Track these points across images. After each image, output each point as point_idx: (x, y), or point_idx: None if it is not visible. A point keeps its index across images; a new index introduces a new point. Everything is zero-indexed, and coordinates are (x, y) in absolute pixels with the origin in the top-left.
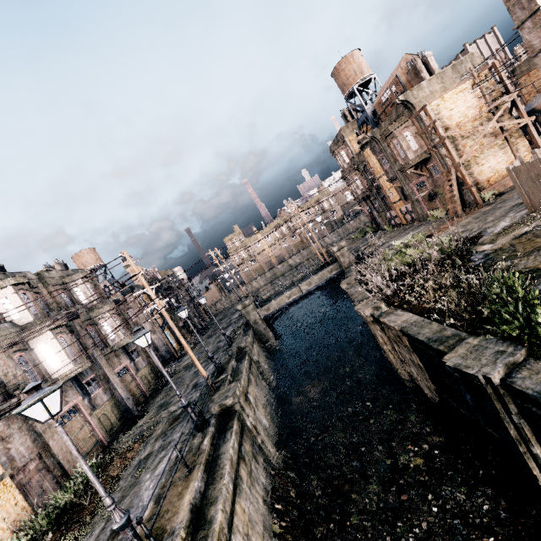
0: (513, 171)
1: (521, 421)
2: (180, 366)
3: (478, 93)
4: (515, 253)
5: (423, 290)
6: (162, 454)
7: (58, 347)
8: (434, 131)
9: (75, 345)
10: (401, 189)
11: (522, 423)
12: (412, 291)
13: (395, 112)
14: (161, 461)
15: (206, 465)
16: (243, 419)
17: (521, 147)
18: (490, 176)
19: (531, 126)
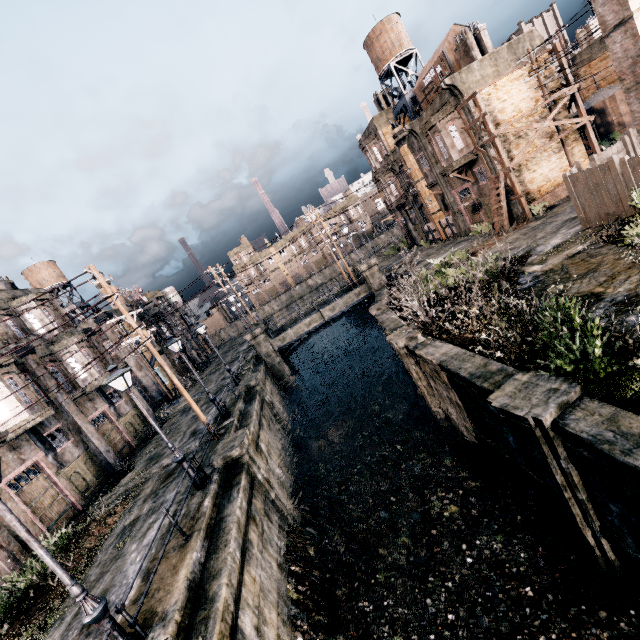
0: (570, 179)
1: (570, 466)
2: (175, 409)
3: (534, 82)
4: (567, 275)
5: (465, 317)
6: (152, 518)
7: (6, 391)
8: (483, 126)
9: (30, 388)
10: (442, 197)
11: (570, 468)
12: (453, 318)
13: (439, 100)
14: (150, 527)
15: (207, 530)
16: (253, 472)
17: (576, 152)
18: (542, 185)
19: (589, 127)
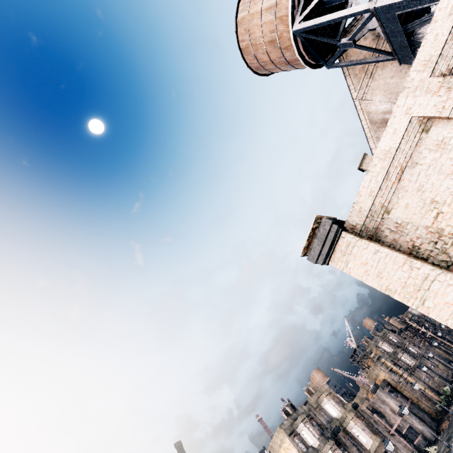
0: None
1: None
2: None
3: None
4: None
5: None
6: None
7: (406, 356)
8: None
9: (409, 355)
10: None
11: None
12: None
13: None
14: None
15: None
16: None
17: None
18: None
19: None
